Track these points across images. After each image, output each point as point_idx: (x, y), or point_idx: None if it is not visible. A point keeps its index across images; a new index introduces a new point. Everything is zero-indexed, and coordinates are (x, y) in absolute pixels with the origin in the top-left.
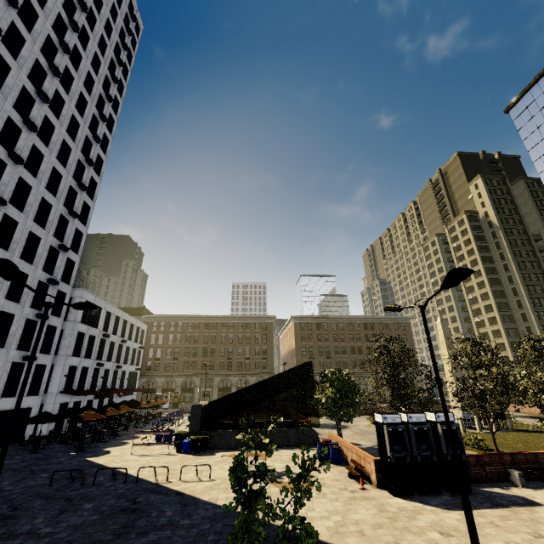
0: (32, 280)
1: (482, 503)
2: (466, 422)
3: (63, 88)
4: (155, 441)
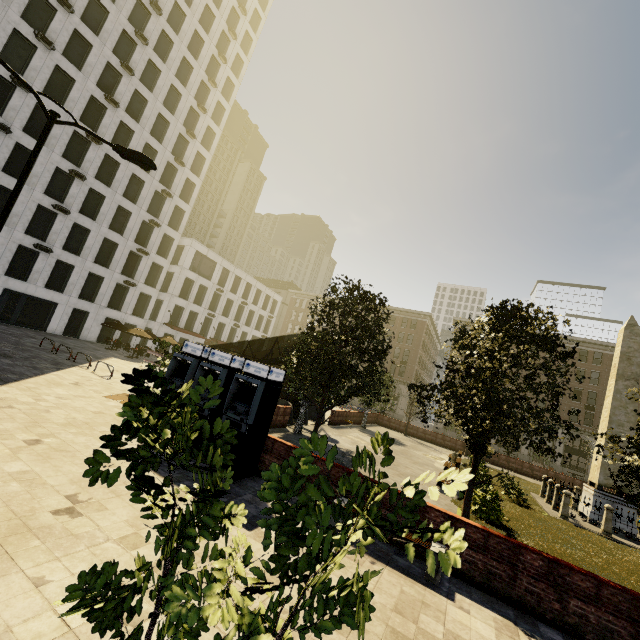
0: (136, 219)
1: (191, 481)
2: (596, 512)
3: (171, 29)
4: None
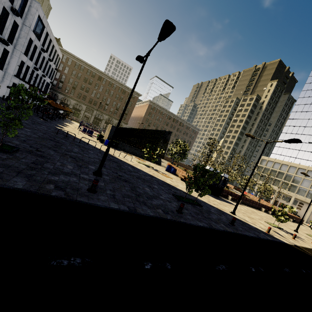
0: None
1: (223, 200)
2: None
3: None
4: (82, 132)
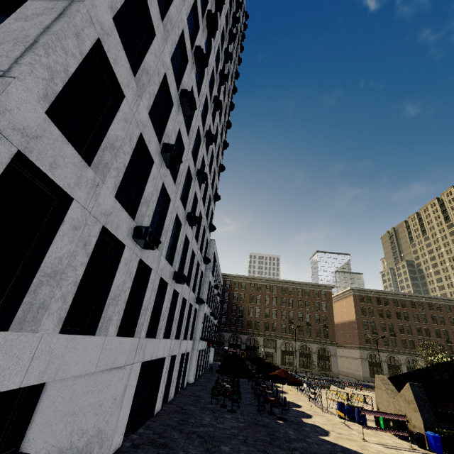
0: (202, 224)
1: None
2: None
3: None
4: (340, 417)
